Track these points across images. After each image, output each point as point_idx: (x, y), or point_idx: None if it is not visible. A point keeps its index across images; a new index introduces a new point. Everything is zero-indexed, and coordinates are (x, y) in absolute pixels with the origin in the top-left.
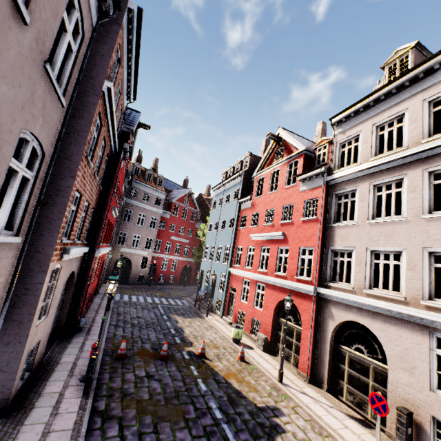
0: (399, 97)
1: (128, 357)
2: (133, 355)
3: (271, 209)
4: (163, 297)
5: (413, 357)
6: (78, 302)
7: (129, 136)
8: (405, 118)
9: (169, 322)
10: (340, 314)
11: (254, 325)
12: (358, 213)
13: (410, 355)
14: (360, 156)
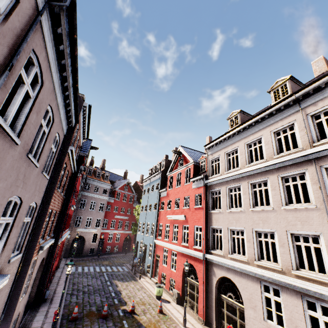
0: (234, 139)
1: (79, 319)
2: (83, 317)
3: (178, 198)
4: (108, 265)
5: (255, 299)
6: (45, 279)
7: (84, 158)
8: (238, 151)
9: (111, 286)
10: (218, 272)
11: (171, 283)
12: (222, 204)
13: (253, 298)
14: (220, 169)
